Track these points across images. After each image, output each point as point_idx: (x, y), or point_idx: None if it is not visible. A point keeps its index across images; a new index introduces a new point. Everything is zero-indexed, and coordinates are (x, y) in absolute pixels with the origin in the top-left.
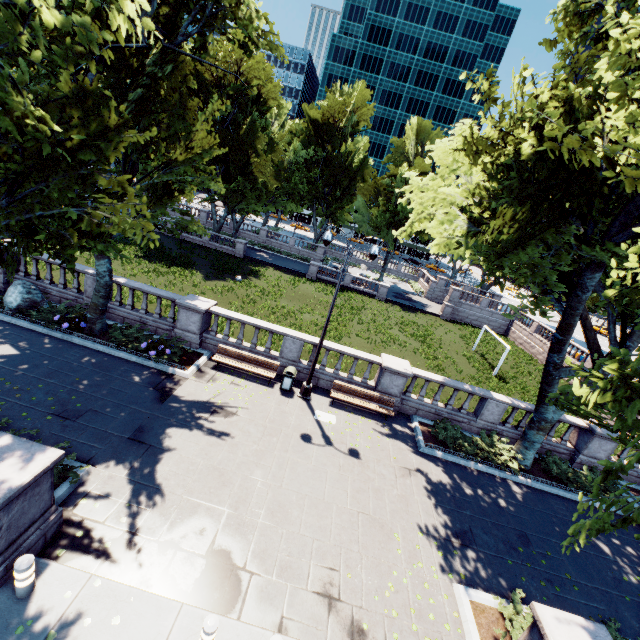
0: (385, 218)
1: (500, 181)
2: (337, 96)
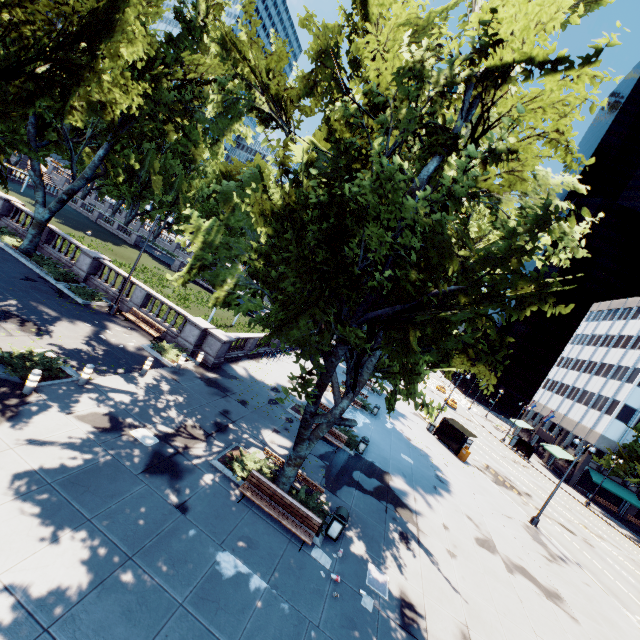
0: None
1: None
2: None
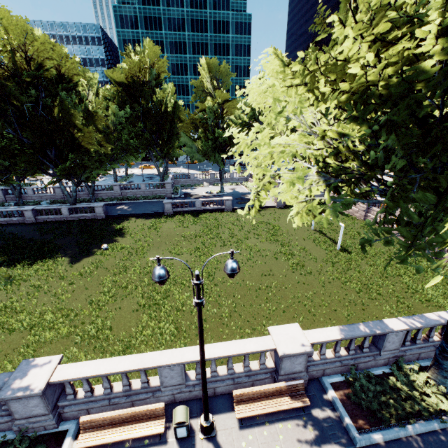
0: (209, 145)
1: (367, 123)
2: (133, 56)
